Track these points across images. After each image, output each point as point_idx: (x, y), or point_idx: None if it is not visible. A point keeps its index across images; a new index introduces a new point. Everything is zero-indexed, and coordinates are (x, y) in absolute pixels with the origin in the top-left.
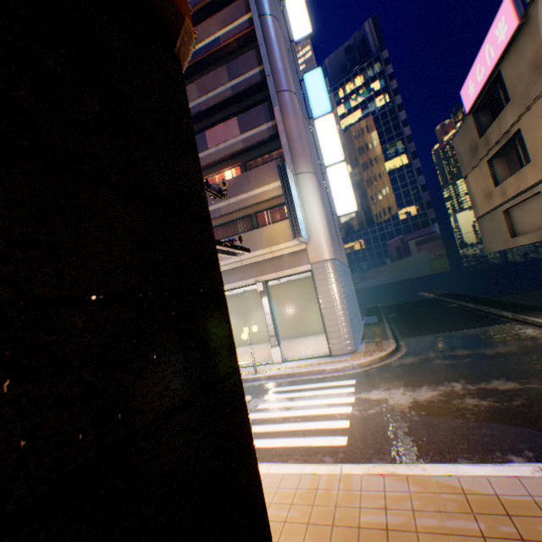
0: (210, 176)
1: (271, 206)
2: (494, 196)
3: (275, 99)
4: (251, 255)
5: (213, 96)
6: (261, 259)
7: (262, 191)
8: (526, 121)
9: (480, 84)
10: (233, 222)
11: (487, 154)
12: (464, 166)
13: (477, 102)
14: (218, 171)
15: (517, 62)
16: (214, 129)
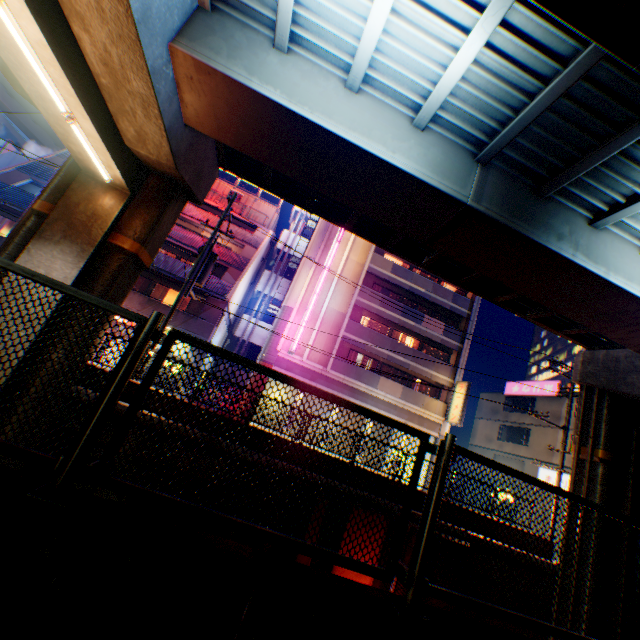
0: (399, 330)
1: (425, 380)
2: (493, 443)
3: (468, 335)
4: (413, 406)
5: (439, 300)
6: (416, 412)
7: (436, 375)
8: (536, 429)
9: (523, 392)
10: (397, 369)
11: (503, 421)
12: (481, 412)
13: (513, 395)
14: (407, 333)
15: (546, 404)
16: (430, 318)
